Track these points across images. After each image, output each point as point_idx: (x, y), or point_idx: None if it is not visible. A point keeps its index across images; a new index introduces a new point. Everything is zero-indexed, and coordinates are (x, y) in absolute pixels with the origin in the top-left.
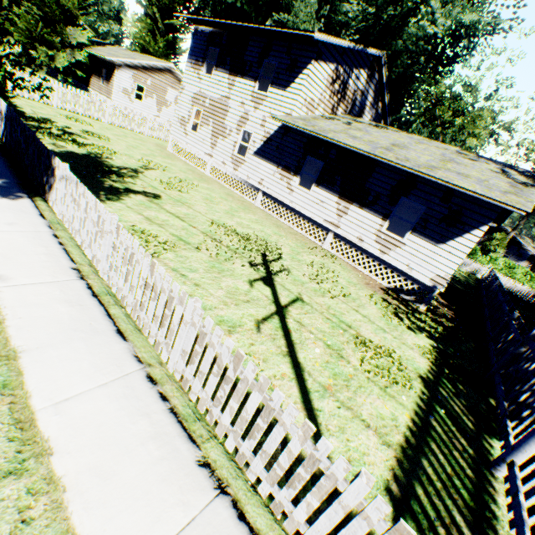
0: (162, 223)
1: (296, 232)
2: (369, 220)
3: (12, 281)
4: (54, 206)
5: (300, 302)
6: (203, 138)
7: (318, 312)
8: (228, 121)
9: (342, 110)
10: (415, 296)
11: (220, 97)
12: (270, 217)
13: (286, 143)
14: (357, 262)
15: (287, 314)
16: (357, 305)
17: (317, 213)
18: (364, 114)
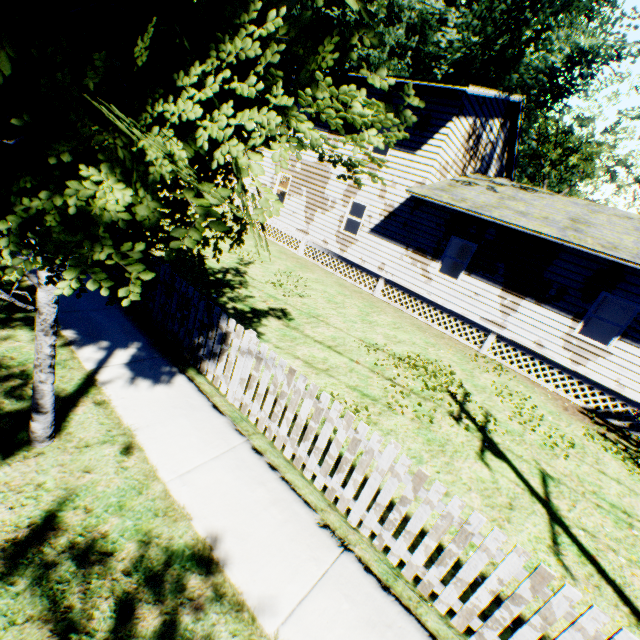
0: (325, 367)
1: (439, 333)
2: (552, 320)
3: (281, 601)
4: (218, 381)
5: (549, 480)
6: (293, 210)
7: (579, 494)
8: (330, 190)
9: (471, 169)
10: (631, 421)
11: (316, 160)
12: (400, 313)
13: (418, 219)
14: (534, 373)
15: (562, 516)
16: (593, 460)
17: (469, 309)
18: (490, 169)
